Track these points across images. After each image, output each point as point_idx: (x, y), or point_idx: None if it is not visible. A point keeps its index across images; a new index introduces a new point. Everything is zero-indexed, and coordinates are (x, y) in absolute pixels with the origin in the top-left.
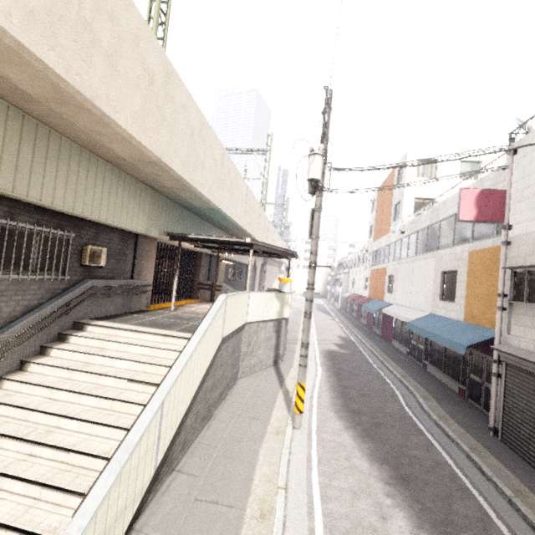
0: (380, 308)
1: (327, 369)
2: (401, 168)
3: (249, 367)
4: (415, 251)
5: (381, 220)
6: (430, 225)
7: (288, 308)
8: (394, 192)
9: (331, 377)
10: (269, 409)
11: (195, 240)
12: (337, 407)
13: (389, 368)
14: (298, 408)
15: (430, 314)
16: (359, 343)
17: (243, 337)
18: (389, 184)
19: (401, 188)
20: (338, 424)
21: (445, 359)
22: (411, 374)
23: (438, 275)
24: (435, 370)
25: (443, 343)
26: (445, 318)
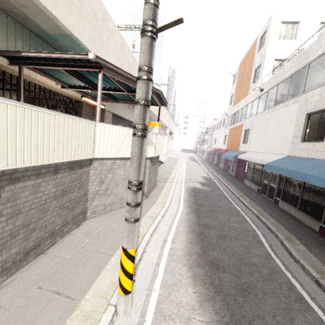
0: (237, 155)
1: (188, 206)
2: (264, 34)
3: (104, 206)
4: (273, 103)
5: (241, 87)
6: (295, 72)
7: (153, 148)
8: (255, 59)
9: (191, 214)
10: (98, 268)
11: (36, 63)
12: (192, 258)
13: (245, 204)
14: (121, 286)
15: (287, 156)
16: (218, 182)
17: (91, 174)
18: (251, 53)
19: (263, 51)
20: (190, 292)
21: (302, 198)
22: (266, 209)
23: (301, 118)
24: (289, 207)
25: (318, 182)
26: (307, 158)
